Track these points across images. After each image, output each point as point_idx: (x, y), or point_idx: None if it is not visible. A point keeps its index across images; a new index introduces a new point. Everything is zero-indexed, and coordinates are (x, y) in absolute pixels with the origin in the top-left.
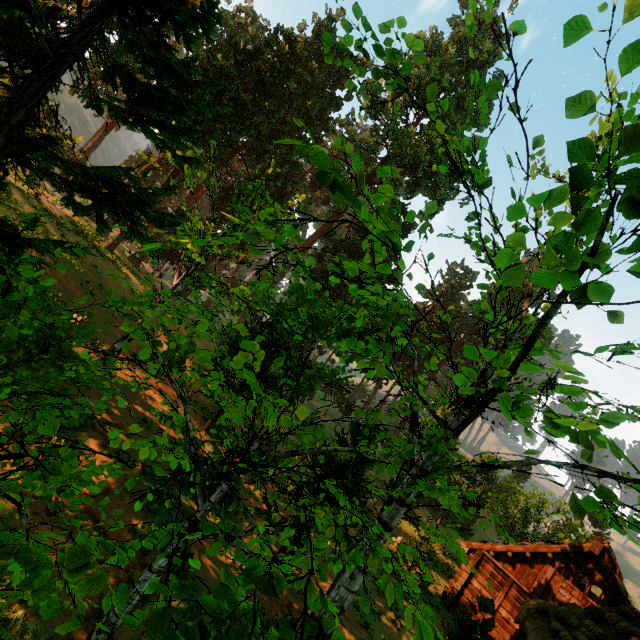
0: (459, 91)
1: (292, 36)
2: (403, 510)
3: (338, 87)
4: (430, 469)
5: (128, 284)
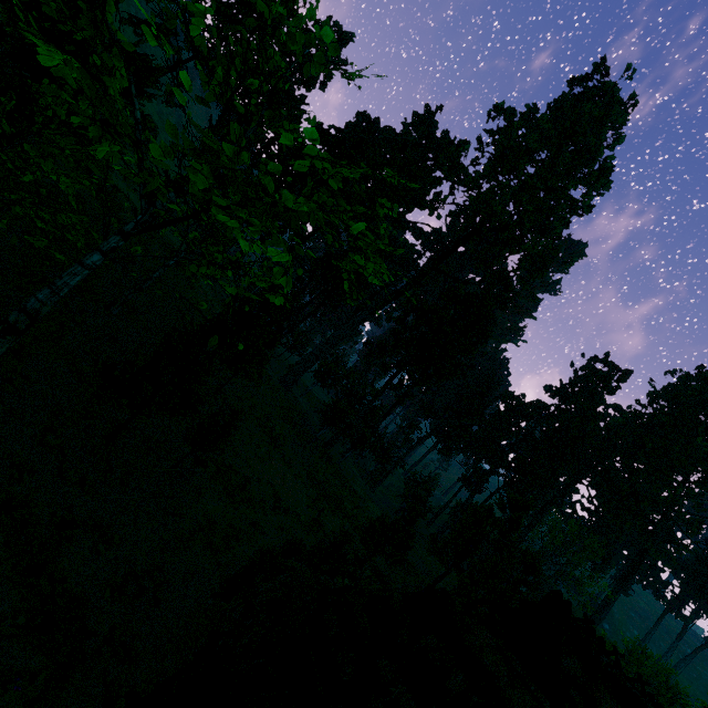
0: (553, 151)
1: (368, 118)
2: (96, 253)
3: (436, 167)
4: (127, 229)
5: (190, 293)
